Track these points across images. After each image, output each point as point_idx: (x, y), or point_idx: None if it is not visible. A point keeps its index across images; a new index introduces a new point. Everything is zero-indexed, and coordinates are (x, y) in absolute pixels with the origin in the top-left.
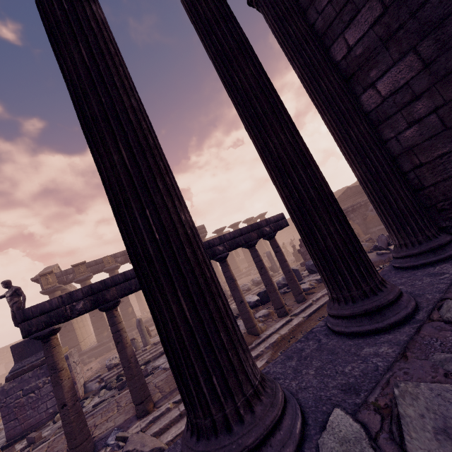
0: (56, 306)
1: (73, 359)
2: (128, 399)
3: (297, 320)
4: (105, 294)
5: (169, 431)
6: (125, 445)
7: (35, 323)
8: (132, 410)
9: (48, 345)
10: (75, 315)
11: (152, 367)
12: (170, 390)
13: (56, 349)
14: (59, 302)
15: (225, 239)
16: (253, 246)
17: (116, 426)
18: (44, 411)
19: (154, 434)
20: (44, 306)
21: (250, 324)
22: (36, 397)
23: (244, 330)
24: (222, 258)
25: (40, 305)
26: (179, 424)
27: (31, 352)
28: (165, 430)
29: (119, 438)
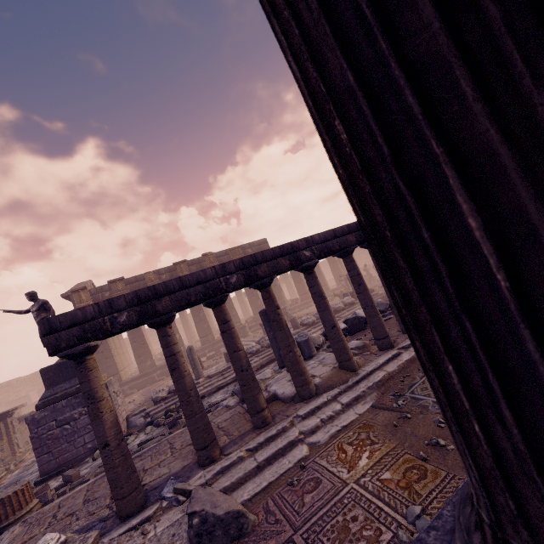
0: (91, 316)
1: (113, 388)
2: (183, 440)
3: (409, 355)
4: (156, 304)
5: (245, 487)
6: (189, 503)
7: (65, 337)
8: (191, 455)
9: (82, 366)
10: (117, 330)
11: (209, 404)
12: (240, 433)
13: (94, 373)
14: (95, 312)
15: (313, 242)
16: (349, 255)
17: (172, 473)
18: (81, 446)
19: (224, 489)
20: (76, 315)
21: (344, 356)
22: (72, 429)
23: (333, 364)
24: (308, 268)
25: (70, 314)
26: (256, 478)
27: (64, 377)
28: (239, 485)
29: (177, 491)
